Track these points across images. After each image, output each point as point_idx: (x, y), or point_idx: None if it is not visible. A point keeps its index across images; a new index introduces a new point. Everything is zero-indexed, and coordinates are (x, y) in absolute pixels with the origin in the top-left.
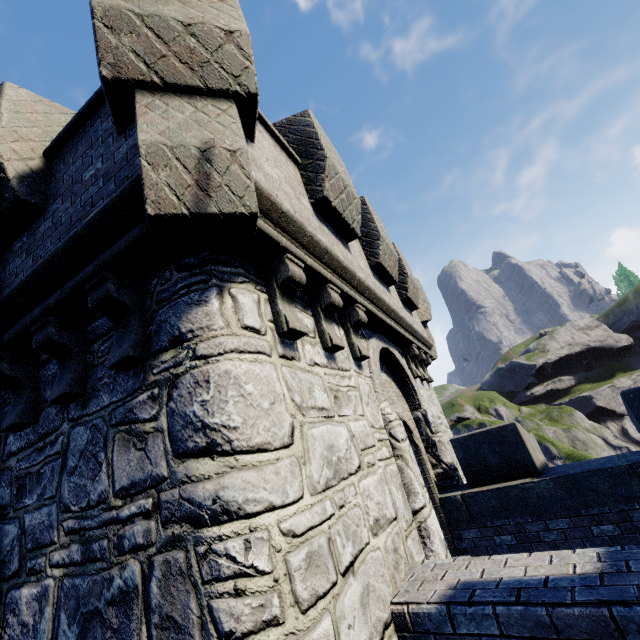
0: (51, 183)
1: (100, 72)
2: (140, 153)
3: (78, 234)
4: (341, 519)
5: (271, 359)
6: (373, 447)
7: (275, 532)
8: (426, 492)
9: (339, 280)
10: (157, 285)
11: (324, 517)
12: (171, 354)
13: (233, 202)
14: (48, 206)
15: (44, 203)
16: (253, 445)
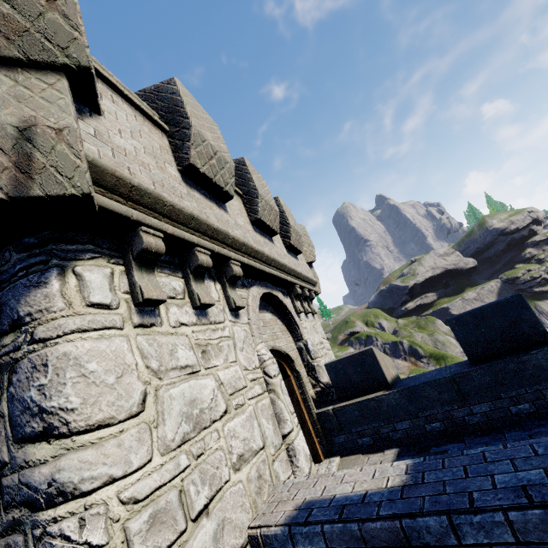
0: None
1: None
2: None
3: None
4: (198, 467)
5: (123, 331)
6: (244, 388)
7: (114, 504)
8: (295, 417)
9: (211, 241)
10: None
11: (177, 472)
12: (11, 338)
13: (61, 183)
14: None
15: None
16: (93, 423)
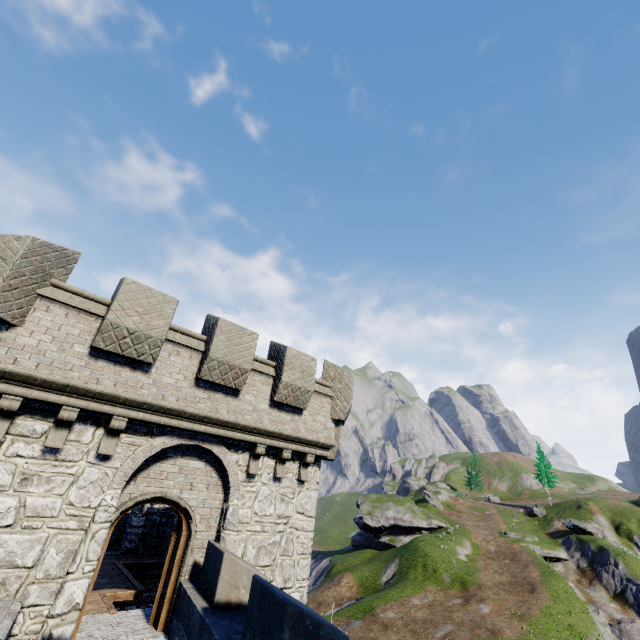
0: None
1: None
2: None
3: None
4: None
5: None
6: (52, 518)
7: None
8: (91, 565)
9: (94, 400)
10: None
11: None
12: None
13: None
14: None
15: None
16: None
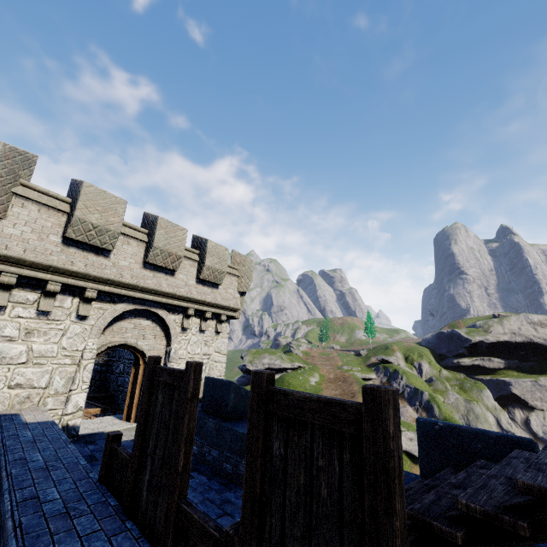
0: None
1: None
2: None
3: None
4: None
5: None
6: (52, 357)
7: None
8: (86, 385)
9: (71, 277)
10: None
11: None
12: None
13: None
14: None
15: None
16: None
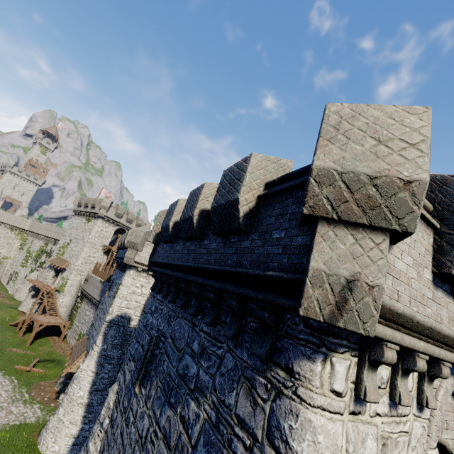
0: (256, 217)
1: (302, 210)
2: (308, 274)
3: (260, 275)
4: None
5: (342, 416)
6: None
7: None
8: None
9: (432, 342)
10: (289, 320)
11: None
12: (283, 374)
13: (357, 324)
14: (251, 232)
15: (249, 229)
16: None
